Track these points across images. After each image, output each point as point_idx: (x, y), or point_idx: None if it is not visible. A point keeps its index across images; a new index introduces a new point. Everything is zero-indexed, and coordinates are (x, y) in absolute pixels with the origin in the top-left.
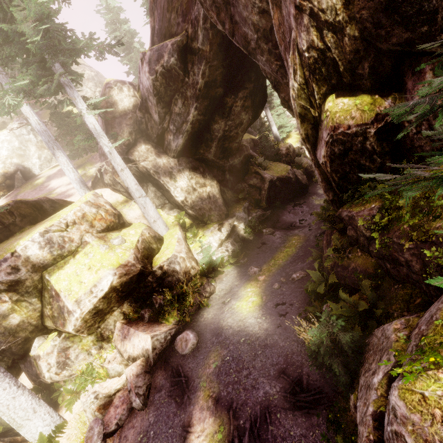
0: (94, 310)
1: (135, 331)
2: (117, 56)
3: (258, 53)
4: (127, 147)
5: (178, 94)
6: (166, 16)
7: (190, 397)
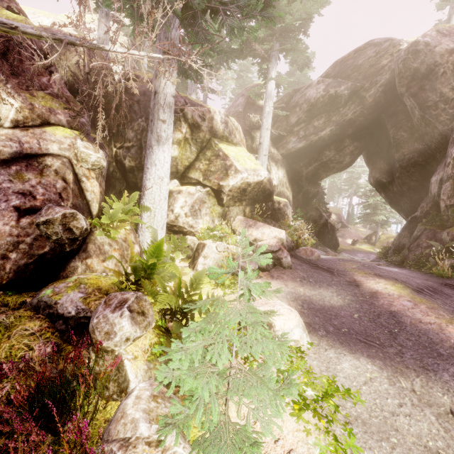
0: (247, 186)
1: (265, 224)
2: (299, 70)
3: (430, 109)
4: (253, 126)
5: (326, 115)
6: (347, 72)
7: (340, 273)
